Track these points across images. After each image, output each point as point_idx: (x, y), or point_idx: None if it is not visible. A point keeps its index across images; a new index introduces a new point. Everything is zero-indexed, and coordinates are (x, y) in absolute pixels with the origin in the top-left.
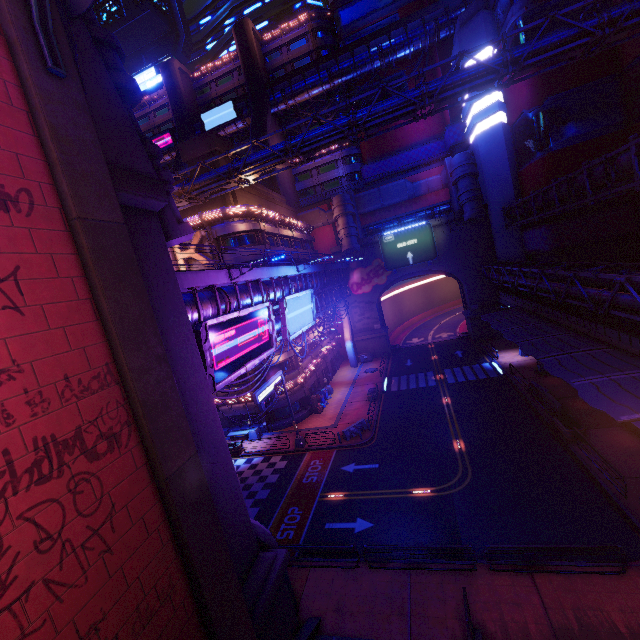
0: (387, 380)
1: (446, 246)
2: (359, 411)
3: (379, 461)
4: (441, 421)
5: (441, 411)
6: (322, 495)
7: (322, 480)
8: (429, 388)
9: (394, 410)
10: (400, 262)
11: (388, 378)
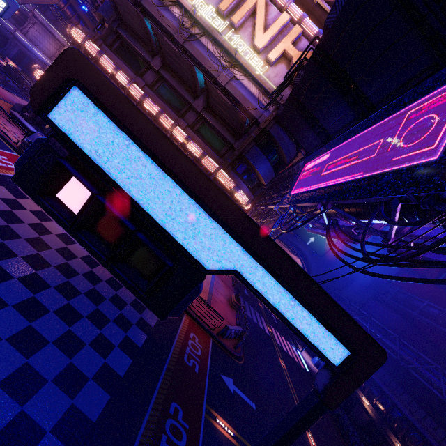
0: (236, 293)
1: (330, 258)
2: (225, 307)
3: (255, 400)
4: (288, 388)
5: (283, 374)
6: (209, 410)
7: (205, 378)
8: (267, 335)
9: (249, 334)
10: (304, 236)
11: (236, 292)
